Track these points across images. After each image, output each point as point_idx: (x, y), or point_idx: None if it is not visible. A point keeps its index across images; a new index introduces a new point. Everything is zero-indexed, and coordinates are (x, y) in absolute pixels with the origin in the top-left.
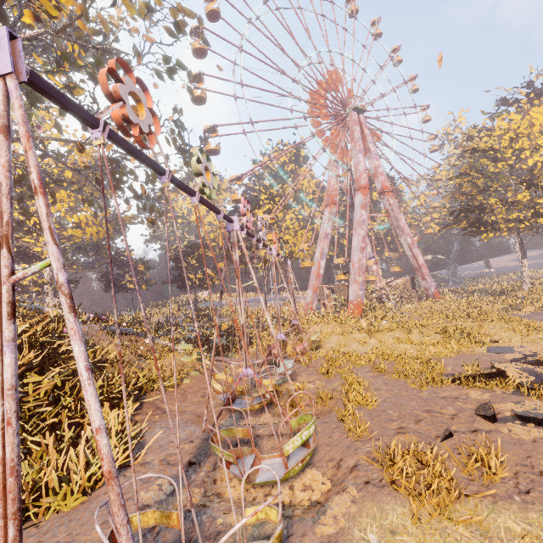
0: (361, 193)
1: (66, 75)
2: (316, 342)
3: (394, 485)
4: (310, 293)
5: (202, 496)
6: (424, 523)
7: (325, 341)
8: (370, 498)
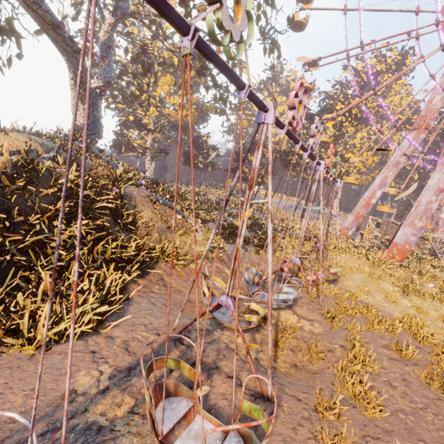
0: None
1: None
2: (335, 275)
3: None
4: (350, 219)
5: (129, 409)
6: None
7: (345, 276)
8: None
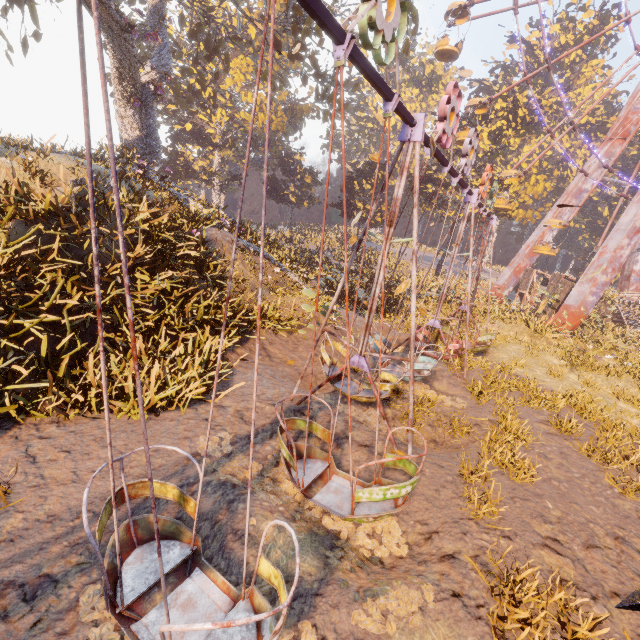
0: None
1: None
2: (484, 345)
3: (495, 638)
4: (507, 274)
5: (257, 473)
6: None
7: (497, 347)
8: (449, 622)
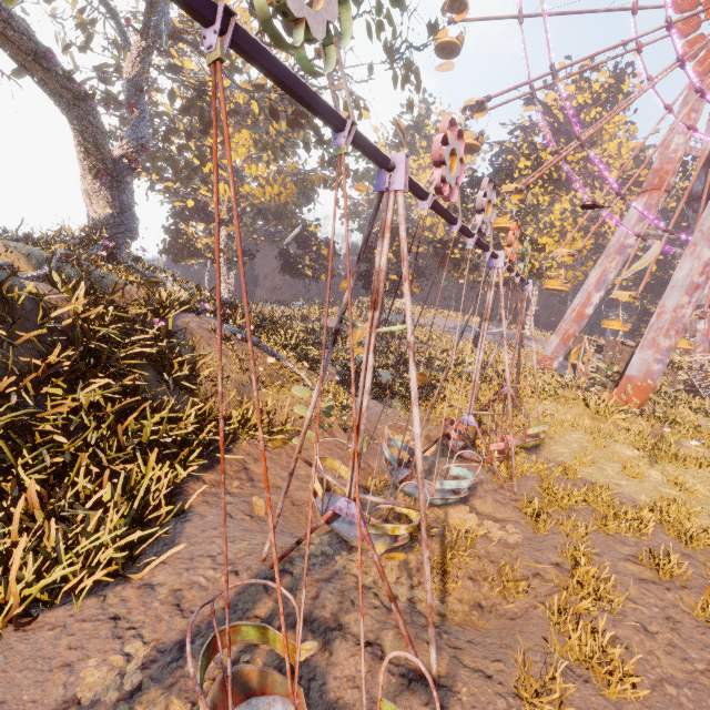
0: None
1: None
2: (536, 439)
3: None
4: (554, 342)
5: None
6: None
7: (554, 438)
8: None
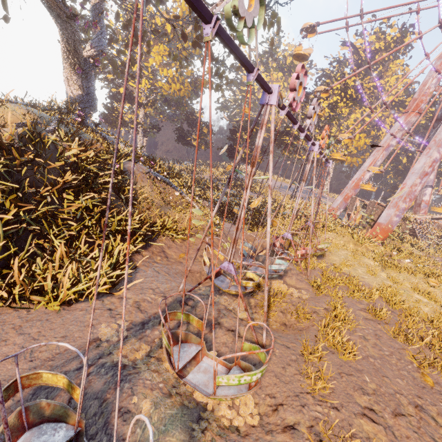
0: None
1: None
2: (322, 251)
3: None
4: (339, 200)
5: (146, 353)
6: None
7: (332, 252)
8: None
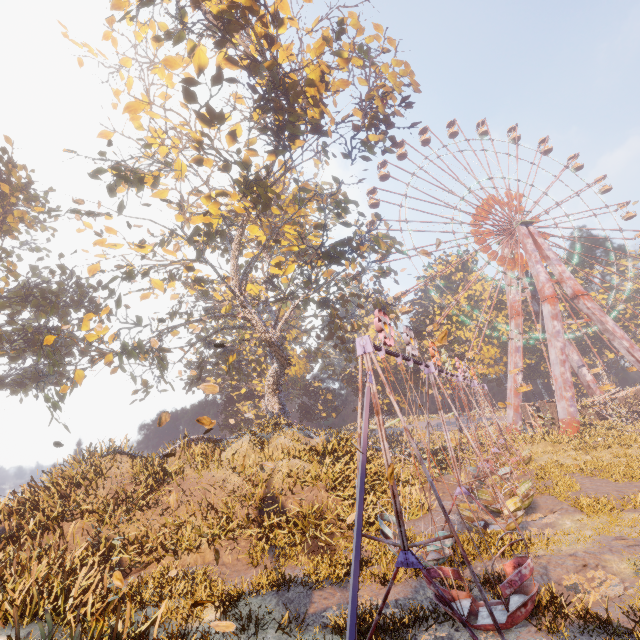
0: (548, 303)
1: (326, 290)
2: (527, 458)
3: (579, 507)
4: (510, 413)
5: None
6: (593, 517)
7: (537, 459)
8: (567, 514)
